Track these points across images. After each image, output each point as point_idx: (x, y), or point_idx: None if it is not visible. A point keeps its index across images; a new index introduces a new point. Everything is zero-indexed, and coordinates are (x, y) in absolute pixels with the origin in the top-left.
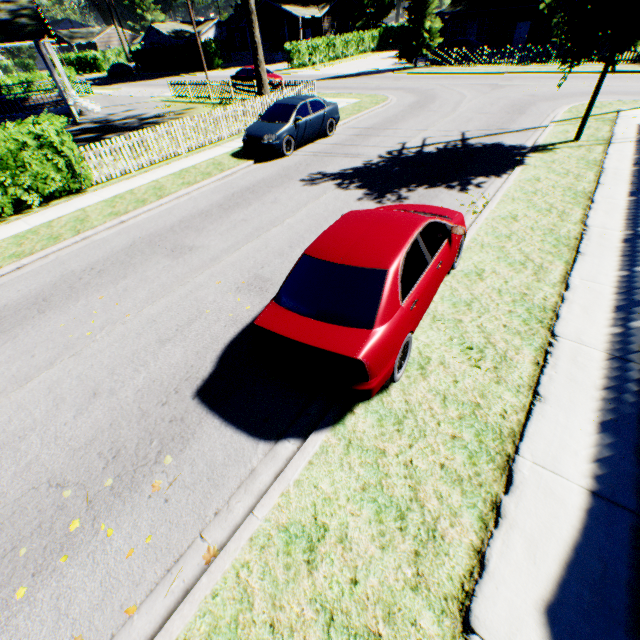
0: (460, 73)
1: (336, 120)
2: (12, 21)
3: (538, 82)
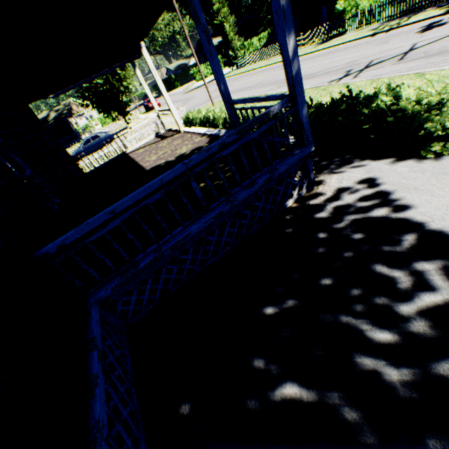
0: (235, 74)
1: (110, 139)
2: (62, 113)
3: (240, 81)
